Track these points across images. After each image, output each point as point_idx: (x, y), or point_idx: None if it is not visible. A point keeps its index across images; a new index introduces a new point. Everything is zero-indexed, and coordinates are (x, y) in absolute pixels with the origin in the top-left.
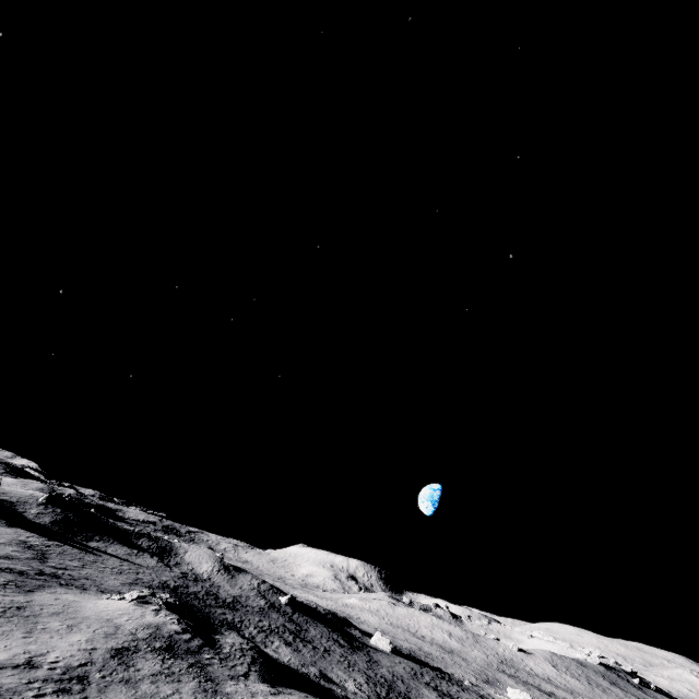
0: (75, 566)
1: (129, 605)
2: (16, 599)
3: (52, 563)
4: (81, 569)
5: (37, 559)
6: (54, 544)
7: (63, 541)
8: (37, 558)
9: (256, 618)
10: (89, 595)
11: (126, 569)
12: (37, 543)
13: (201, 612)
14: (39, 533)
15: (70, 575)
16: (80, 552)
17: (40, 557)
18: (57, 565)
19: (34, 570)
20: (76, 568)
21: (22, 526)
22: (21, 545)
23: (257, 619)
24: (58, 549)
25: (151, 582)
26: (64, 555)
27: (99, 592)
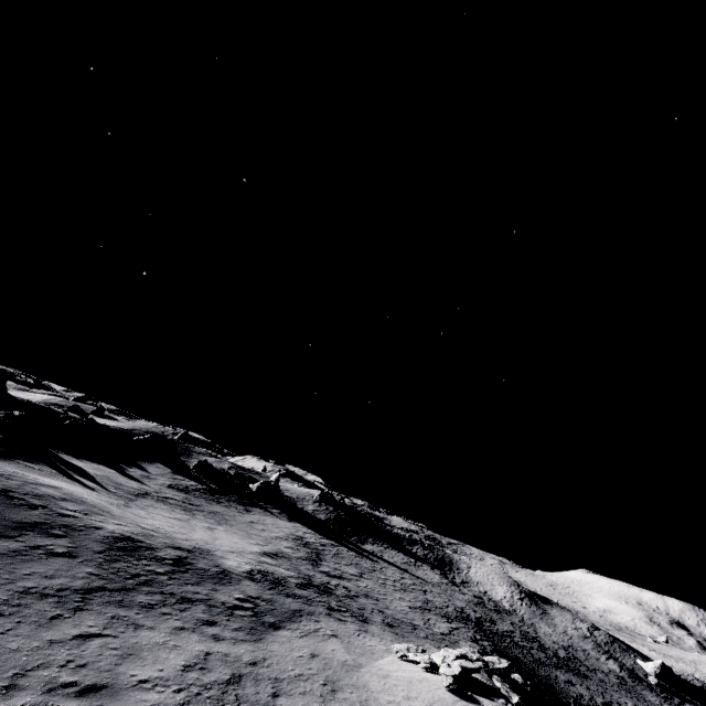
0: (352, 573)
1: (451, 694)
2: (236, 651)
3: (326, 566)
4: (358, 579)
5: (310, 560)
6: (329, 543)
7: (338, 540)
8: (310, 559)
9: (626, 701)
10: (370, 640)
11: (409, 584)
12: (313, 540)
13: (535, 674)
14: (316, 530)
15: (345, 587)
16: (355, 555)
17: (314, 558)
18: (331, 570)
19: (298, 577)
20: (353, 577)
21: (300, 522)
22: (297, 541)
23: (630, 704)
24: (333, 550)
25: (444, 608)
26: (340, 557)
27: (386, 627)
